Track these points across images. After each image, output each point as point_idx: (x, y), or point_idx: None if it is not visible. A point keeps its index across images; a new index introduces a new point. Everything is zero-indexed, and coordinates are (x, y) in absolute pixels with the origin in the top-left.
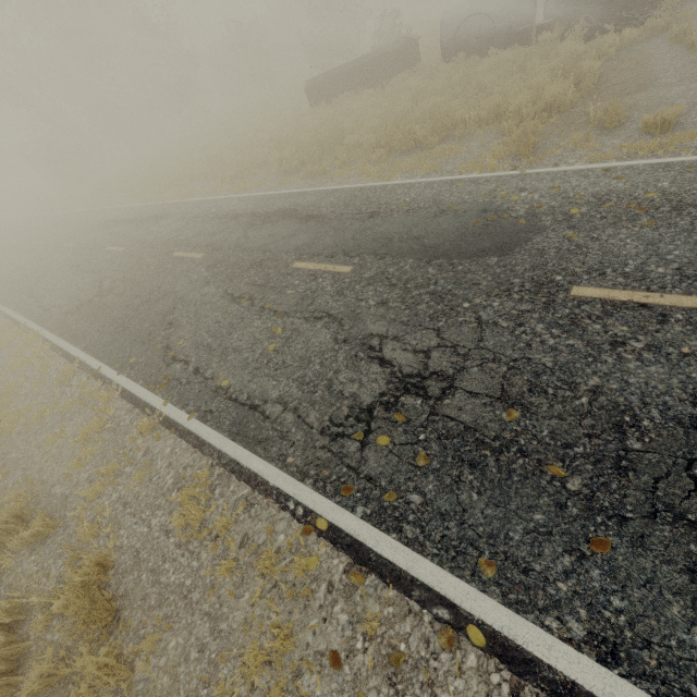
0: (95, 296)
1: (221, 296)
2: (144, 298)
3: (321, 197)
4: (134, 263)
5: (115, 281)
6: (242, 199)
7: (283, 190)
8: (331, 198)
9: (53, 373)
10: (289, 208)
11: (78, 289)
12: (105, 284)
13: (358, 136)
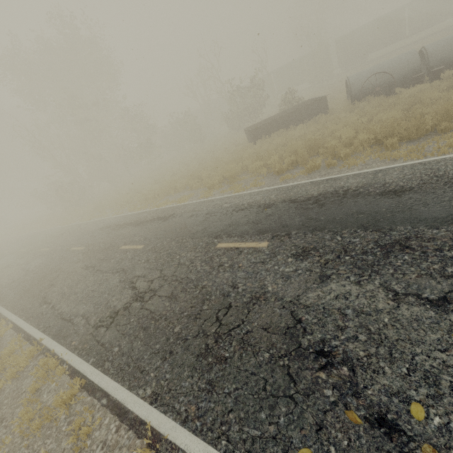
0: (132, 301)
1: (392, 298)
2: (218, 303)
3: (371, 177)
4: (166, 258)
5: (153, 280)
6: (253, 194)
7: (291, 182)
8: (391, 175)
9: (100, 452)
10: (337, 190)
11: (104, 291)
12: (139, 285)
13: (343, 139)
